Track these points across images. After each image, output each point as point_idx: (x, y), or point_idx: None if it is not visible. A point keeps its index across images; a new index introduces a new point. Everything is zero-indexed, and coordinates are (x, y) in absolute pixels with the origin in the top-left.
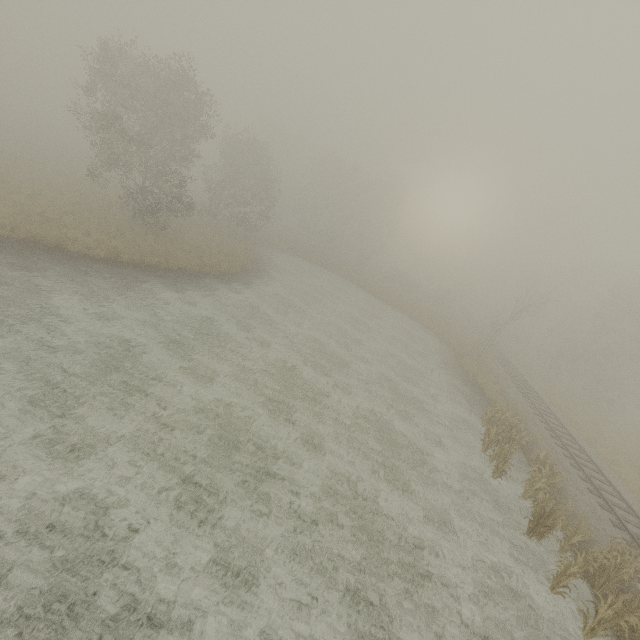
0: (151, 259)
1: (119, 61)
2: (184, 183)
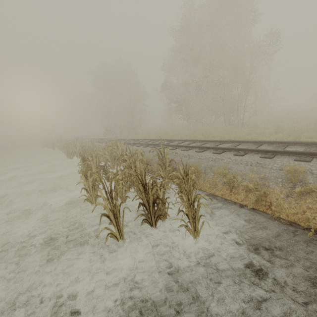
0: None
1: None
2: None
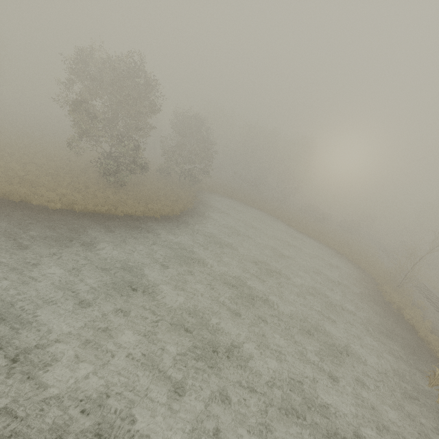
0: (101, 208)
1: (89, 62)
2: (137, 147)
